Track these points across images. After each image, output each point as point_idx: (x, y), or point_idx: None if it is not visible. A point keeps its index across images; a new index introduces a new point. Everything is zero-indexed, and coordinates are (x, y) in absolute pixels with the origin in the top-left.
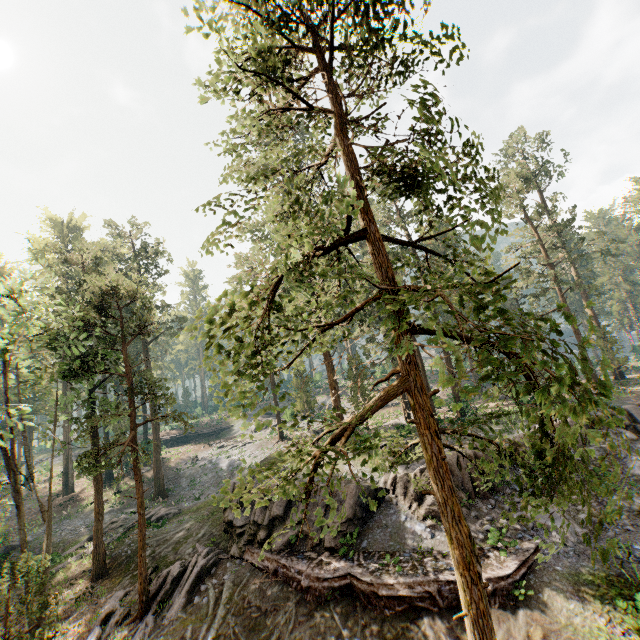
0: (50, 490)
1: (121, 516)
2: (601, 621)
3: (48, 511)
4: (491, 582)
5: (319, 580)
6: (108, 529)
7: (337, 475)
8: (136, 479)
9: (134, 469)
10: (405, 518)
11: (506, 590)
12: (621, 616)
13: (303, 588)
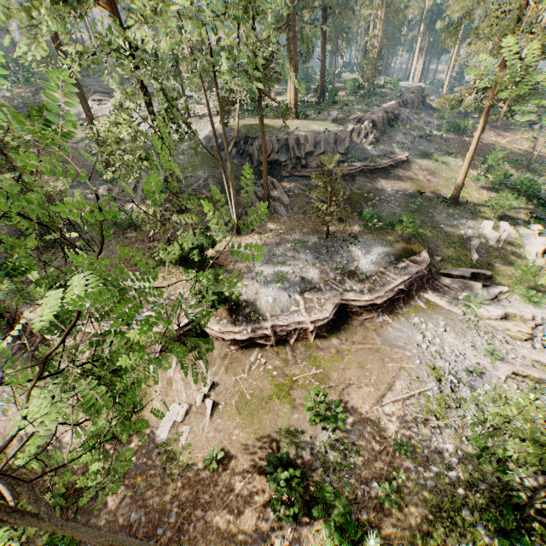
0: (215, 138)
1: (102, 187)
2: (427, 162)
3: (218, 154)
4: (406, 158)
5: (353, 170)
6: (115, 194)
7: (315, 131)
8: (262, 129)
9: (261, 121)
10: (362, 146)
11: (408, 160)
12: (430, 161)
13: (345, 175)
